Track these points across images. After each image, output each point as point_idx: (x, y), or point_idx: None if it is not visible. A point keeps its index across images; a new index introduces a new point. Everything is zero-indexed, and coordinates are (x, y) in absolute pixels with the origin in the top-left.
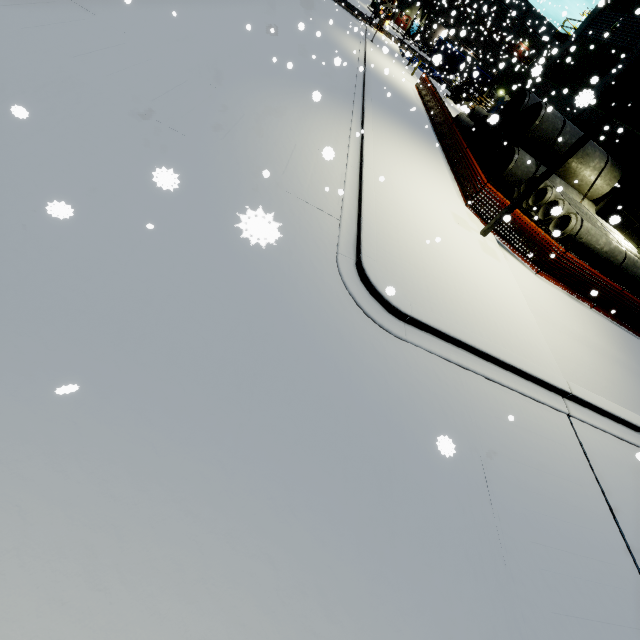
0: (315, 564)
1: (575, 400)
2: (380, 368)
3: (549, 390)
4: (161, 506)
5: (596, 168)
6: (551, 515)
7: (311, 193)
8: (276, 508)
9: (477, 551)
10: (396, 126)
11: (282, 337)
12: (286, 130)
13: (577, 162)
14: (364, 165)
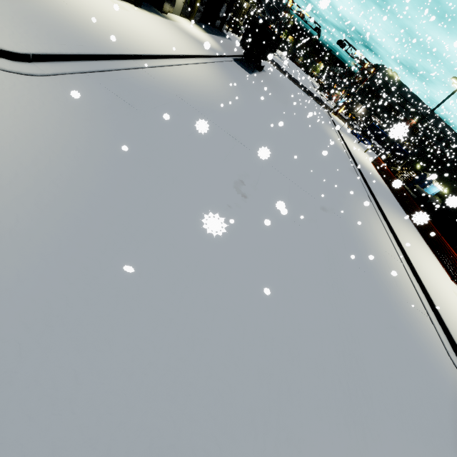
0: None
1: None
2: None
3: None
4: None
5: None
6: None
7: (411, 298)
8: None
9: None
10: (394, 214)
11: None
12: (375, 243)
13: None
14: (414, 266)
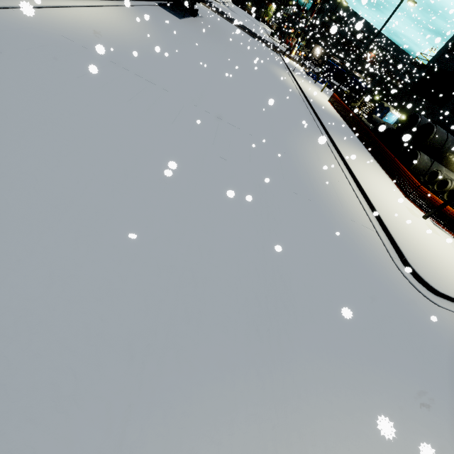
0: None
1: None
2: (448, 329)
3: None
4: (446, 423)
5: None
6: None
7: (357, 216)
8: None
9: None
10: (348, 145)
11: (413, 321)
12: (321, 172)
13: None
14: (363, 187)
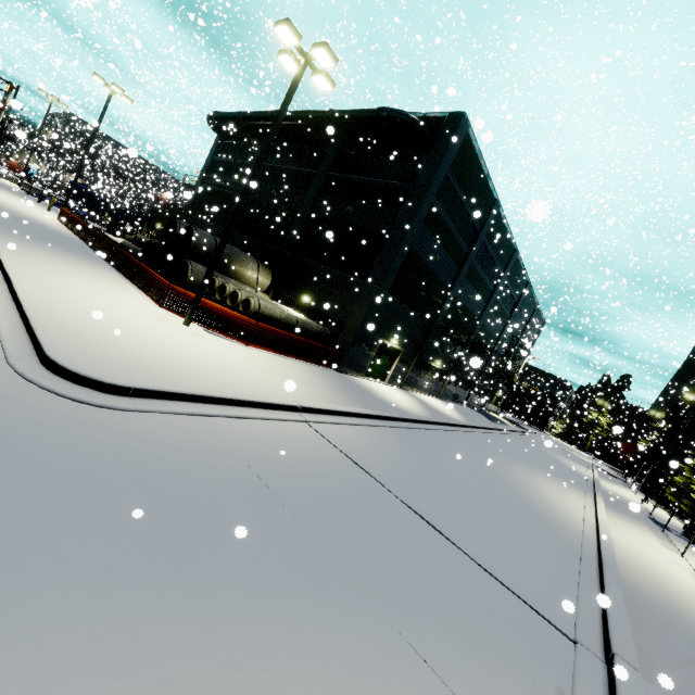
0: (103, 613)
1: (306, 411)
2: (116, 437)
3: (286, 411)
4: None
5: (254, 269)
6: (318, 479)
7: None
8: (17, 596)
9: (272, 523)
10: (46, 249)
11: None
12: None
13: (239, 266)
14: (12, 278)
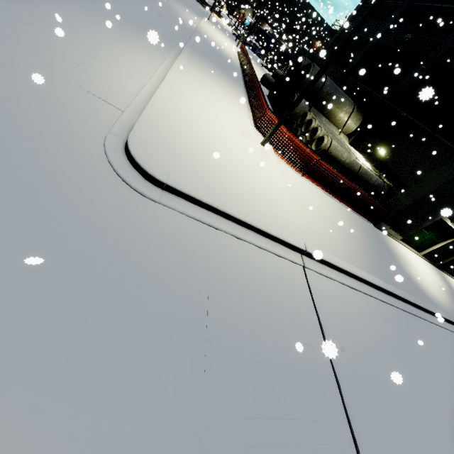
0: None
1: (310, 256)
2: (119, 220)
3: (290, 249)
4: None
5: (347, 112)
6: (266, 338)
7: (100, 88)
8: None
9: (175, 371)
10: (209, 68)
11: None
12: (93, 43)
13: (335, 107)
14: (163, 80)
